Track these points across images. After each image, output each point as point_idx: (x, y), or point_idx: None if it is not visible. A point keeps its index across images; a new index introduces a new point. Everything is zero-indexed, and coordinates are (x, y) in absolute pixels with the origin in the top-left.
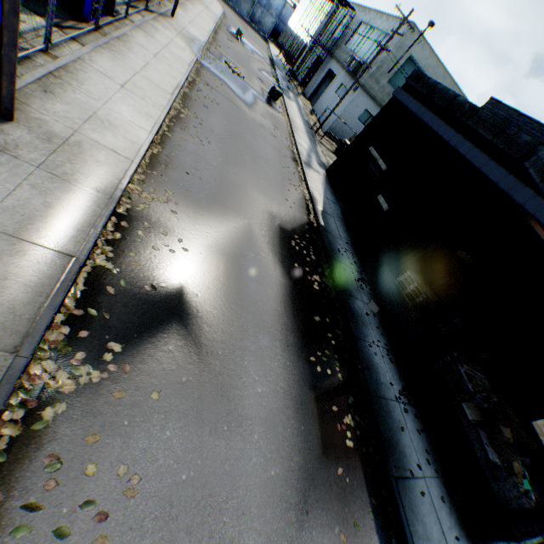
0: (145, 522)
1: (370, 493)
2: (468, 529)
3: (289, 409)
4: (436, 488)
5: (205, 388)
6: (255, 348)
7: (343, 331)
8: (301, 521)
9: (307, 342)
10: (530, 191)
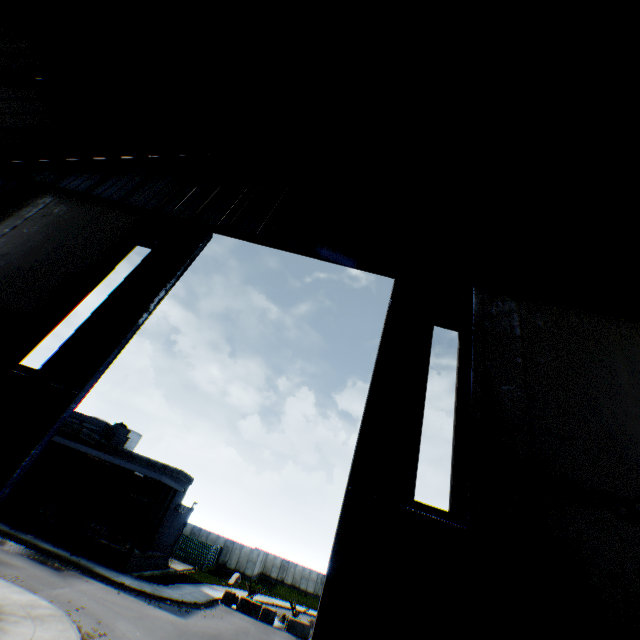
0: (29, 579)
1: (82, 573)
2: (121, 571)
3: (36, 564)
4: (104, 567)
5: (6, 564)
6: (6, 556)
7: (29, 546)
8: (66, 577)
9: (20, 552)
10: (88, 447)
